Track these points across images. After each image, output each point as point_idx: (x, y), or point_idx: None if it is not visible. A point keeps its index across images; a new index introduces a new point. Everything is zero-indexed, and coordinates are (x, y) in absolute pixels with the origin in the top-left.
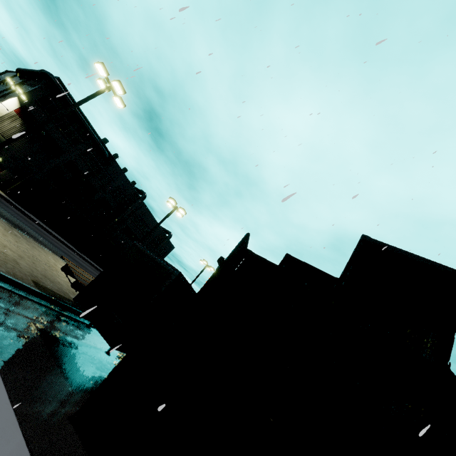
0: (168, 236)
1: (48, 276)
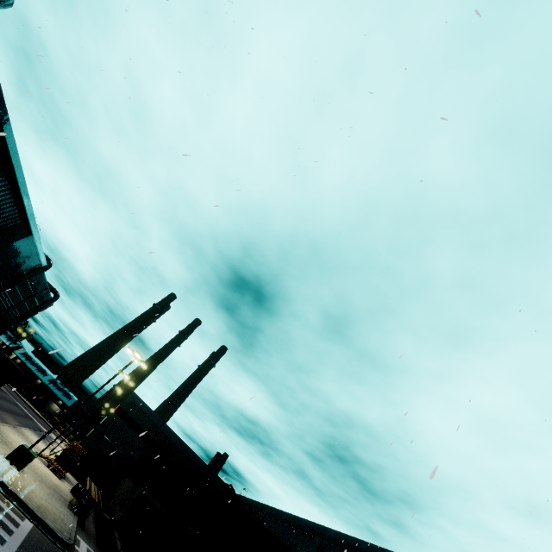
0: (54, 299)
1: (51, 486)
